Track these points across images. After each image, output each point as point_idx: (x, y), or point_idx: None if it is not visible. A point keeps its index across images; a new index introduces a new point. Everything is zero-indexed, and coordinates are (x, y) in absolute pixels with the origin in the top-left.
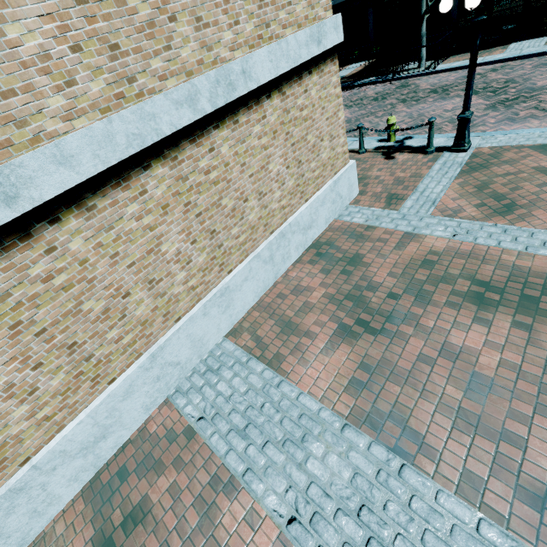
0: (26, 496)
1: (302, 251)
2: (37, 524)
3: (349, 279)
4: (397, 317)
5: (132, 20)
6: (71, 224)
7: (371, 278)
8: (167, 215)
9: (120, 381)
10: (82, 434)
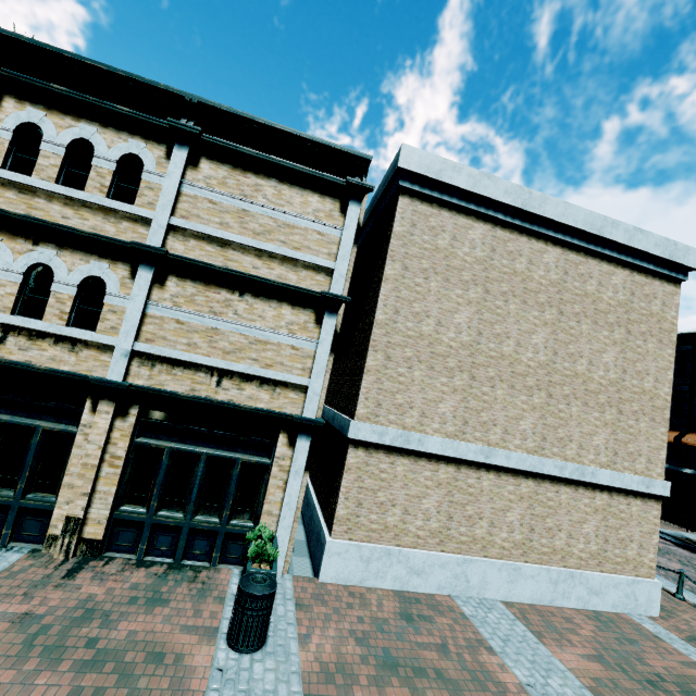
0: (386, 559)
1: (580, 606)
2: (371, 580)
3: (621, 646)
4: (657, 687)
5: (555, 435)
6: (490, 476)
7: (643, 658)
8: (520, 502)
9: (447, 554)
10: (418, 560)
